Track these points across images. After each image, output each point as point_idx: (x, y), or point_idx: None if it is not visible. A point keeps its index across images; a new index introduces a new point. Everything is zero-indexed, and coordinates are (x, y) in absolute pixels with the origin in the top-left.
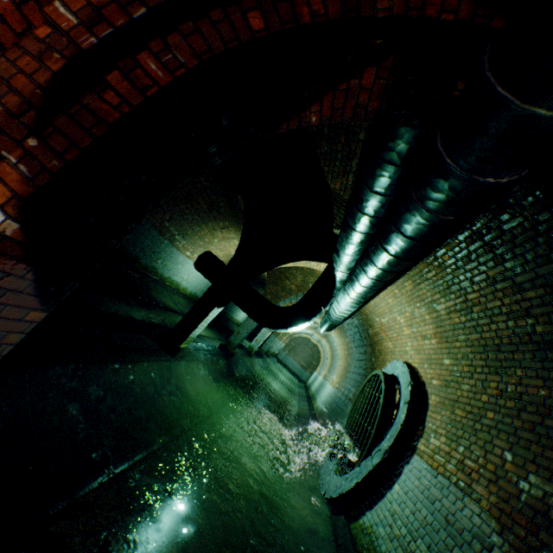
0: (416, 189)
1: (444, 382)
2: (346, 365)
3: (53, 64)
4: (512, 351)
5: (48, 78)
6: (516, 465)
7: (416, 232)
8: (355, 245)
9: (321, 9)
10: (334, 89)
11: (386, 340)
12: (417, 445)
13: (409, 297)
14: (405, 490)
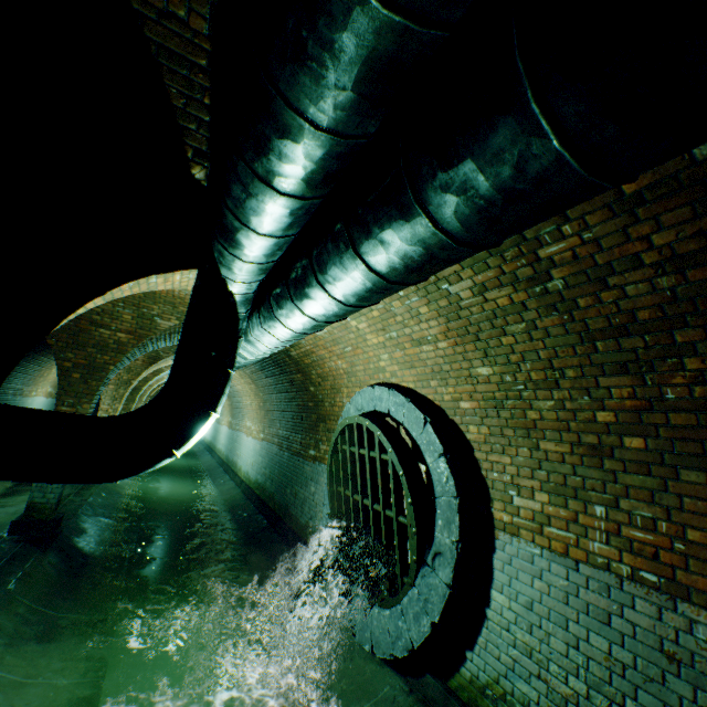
0: None
1: (490, 403)
2: (263, 404)
3: None
4: (671, 330)
5: None
6: None
7: None
8: (301, 197)
9: None
10: None
11: (332, 360)
12: (493, 515)
13: None
14: (525, 602)
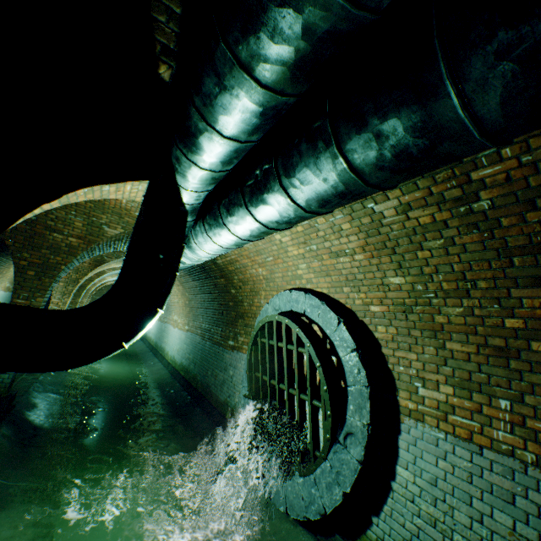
0: None
1: (400, 307)
2: (188, 302)
3: None
4: None
5: None
6: None
7: None
8: (278, 93)
9: None
10: None
11: (254, 267)
12: (399, 402)
13: None
14: (429, 479)
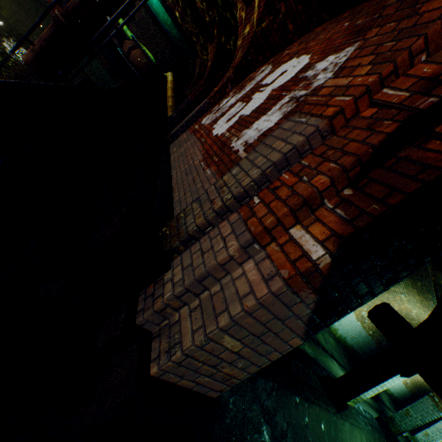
0: None
1: None
2: None
3: (383, 128)
4: None
5: (381, 138)
6: None
7: None
8: None
9: None
10: None
11: None
12: None
13: None
14: None
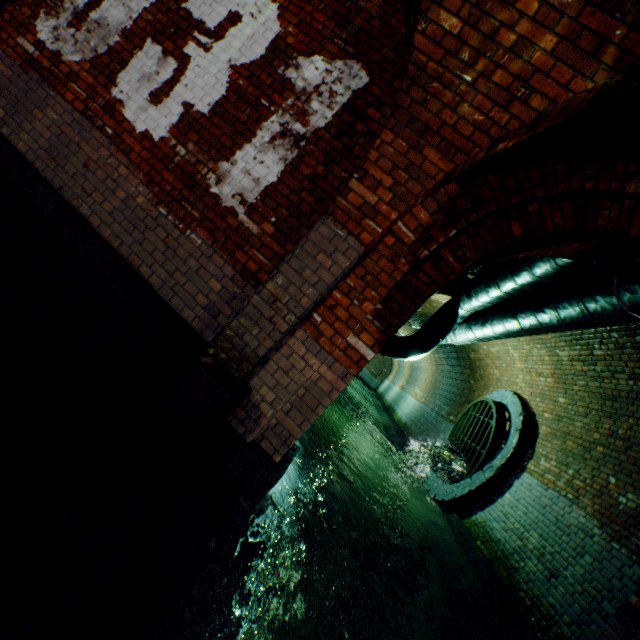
0: (584, 302)
1: (557, 417)
2: (434, 381)
3: (401, 266)
4: (628, 404)
5: (401, 277)
6: (617, 486)
7: (573, 323)
8: (494, 299)
9: (560, 223)
10: (546, 247)
11: (492, 368)
12: (527, 465)
13: (529, 338)
14: (516, 498)
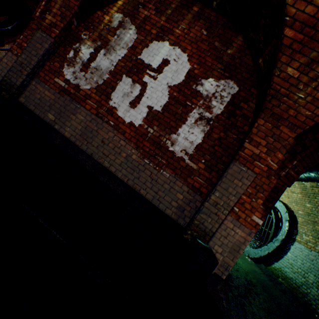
0: None
1: (306, 213)
2: None
3: (272, 180)
4: None
5: (273, 185)
6: None
7: None
8: None
9: None
10: None
11: None
12: (295, 238)
13: None
14: (295, 255)
